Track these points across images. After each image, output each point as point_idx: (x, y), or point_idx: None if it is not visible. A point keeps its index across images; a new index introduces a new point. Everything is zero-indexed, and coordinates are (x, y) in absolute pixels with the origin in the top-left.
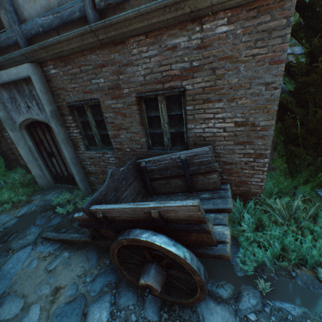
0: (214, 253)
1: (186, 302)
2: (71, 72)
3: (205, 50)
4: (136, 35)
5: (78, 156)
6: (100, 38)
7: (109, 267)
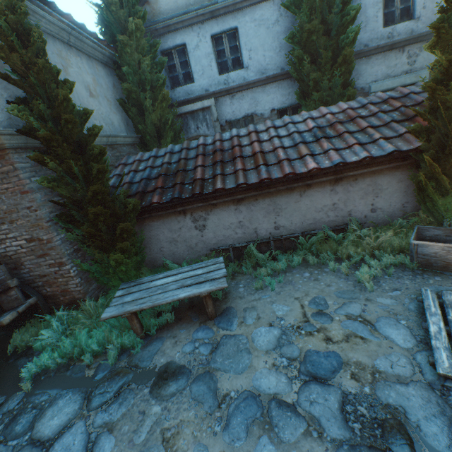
0: None
1: None
2: None
3: None
4: None
5: None
6: None
7: None
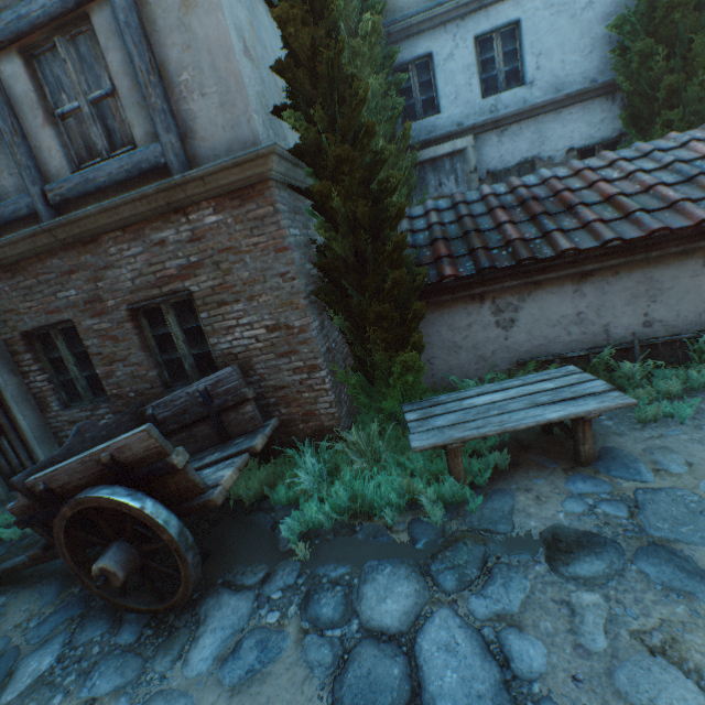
0: (200, 501)
1: (180, 598)
2: (23, 285)
3: (200, 243)
4: (111, 231)
5: (50, 424)
6: (61, 239)
7: (78, 596)
